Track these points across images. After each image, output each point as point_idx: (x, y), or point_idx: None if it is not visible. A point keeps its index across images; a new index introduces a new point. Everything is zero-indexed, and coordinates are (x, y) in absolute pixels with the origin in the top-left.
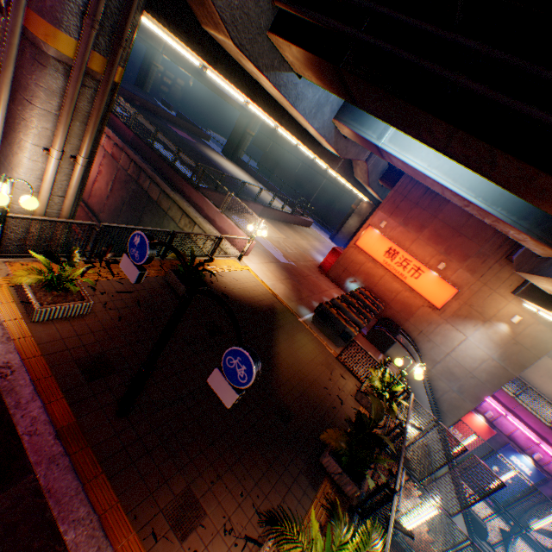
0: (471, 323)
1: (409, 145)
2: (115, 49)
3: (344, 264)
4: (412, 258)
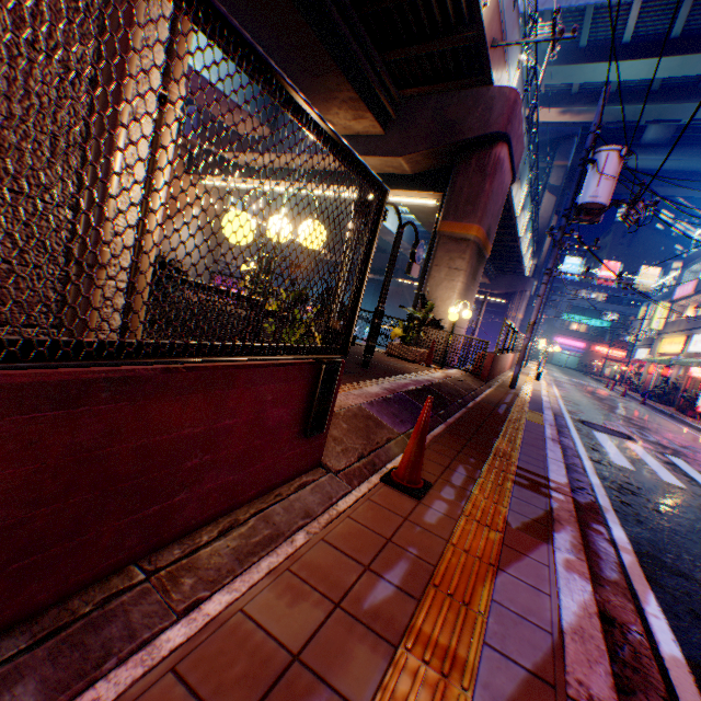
0: (177, 220)
1: None
2: None
3: None
4: None
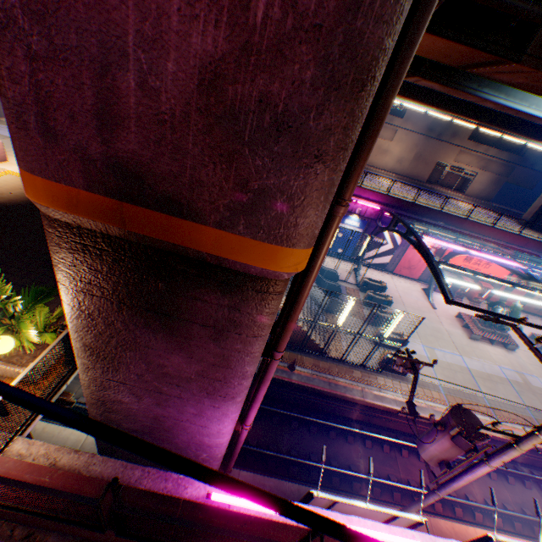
0: None
1: None
2: None
3: None
4: None
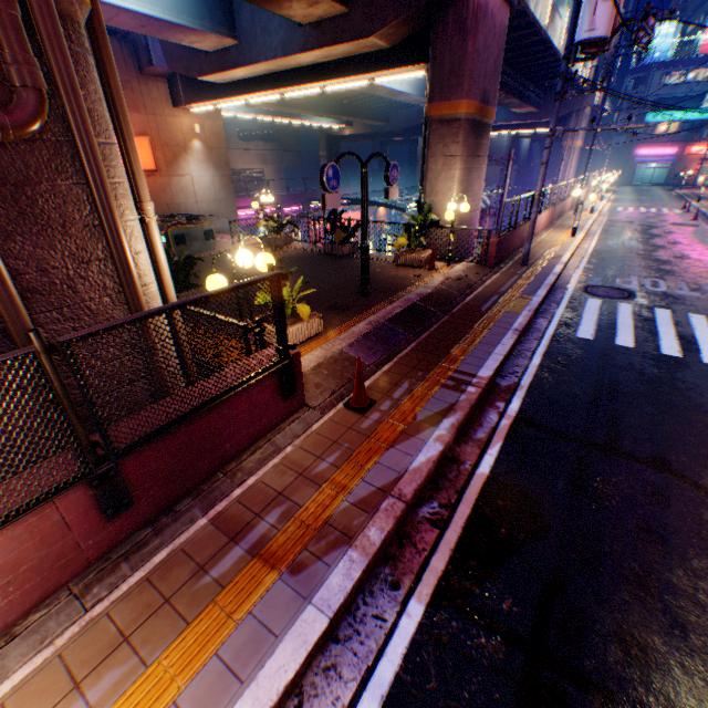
0: (184, 161)
1: None
2: None
3: None
4: None
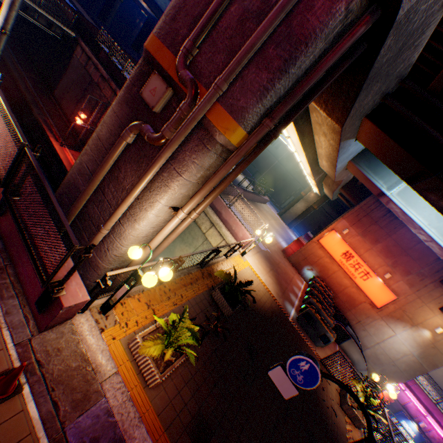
0: (401, 324)
1: (414, 202)
2: (269, 138)
3: (305, 254)
4: (364, 263)
